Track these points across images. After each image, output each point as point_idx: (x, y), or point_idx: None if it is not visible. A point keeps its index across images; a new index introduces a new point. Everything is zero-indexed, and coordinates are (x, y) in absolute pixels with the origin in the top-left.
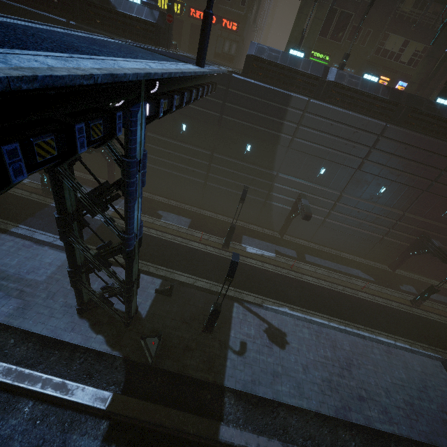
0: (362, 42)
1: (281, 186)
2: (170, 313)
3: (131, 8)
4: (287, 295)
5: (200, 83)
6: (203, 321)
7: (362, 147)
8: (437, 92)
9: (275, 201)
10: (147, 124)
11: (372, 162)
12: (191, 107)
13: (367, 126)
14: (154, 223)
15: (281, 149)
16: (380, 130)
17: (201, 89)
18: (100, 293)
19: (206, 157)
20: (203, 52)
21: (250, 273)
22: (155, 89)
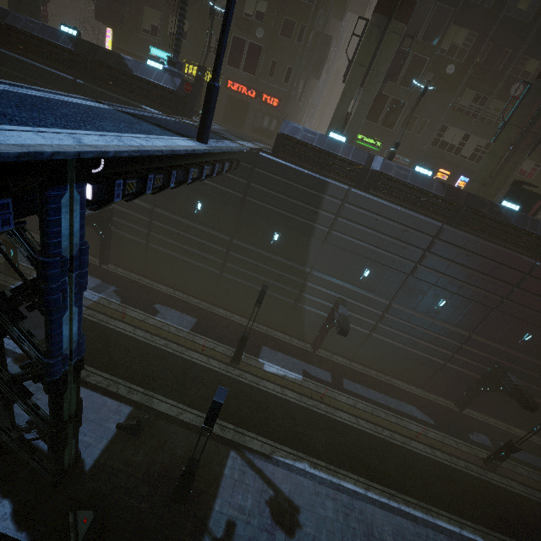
0: (417, 131)
1: (316, 286)
2: (129, 465)
3: (150, 73)
4: (310, 441)
5: (204, 160)
6: (177, 481)
7: (415, 249)
8: (505, 192)
9: (307, 304)
10: (99, 209)
11: (427, 268)
12: (208, 184)
13: (419, 224)
14: (145, 322)
15: (315, 241)
16: (436, 232)
17: (210, 167)
18: (26, 429)
19: (224, 243)
20: (205, 127)
21: (262, 403)
22: (100, 168)
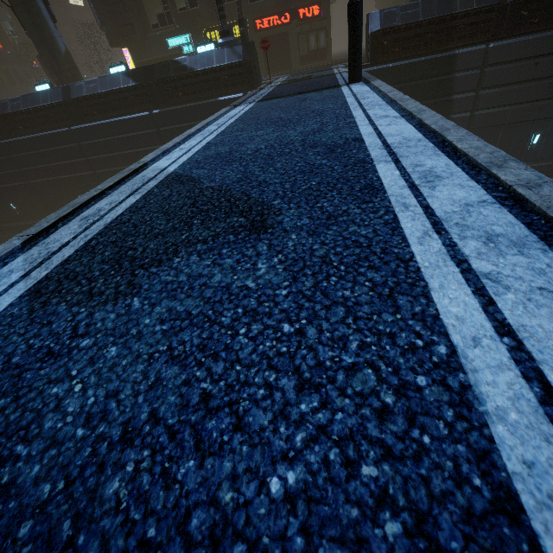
0: None
1: None
2: None
3: (210, 60)
4: None
5: None
6: None
7: None
8: None
9: None
10: None
11: None
12: None
13: None
14: None
15: None
16: None
17: None
18: None
19: None
20: (358, 61)
21: None
22: None
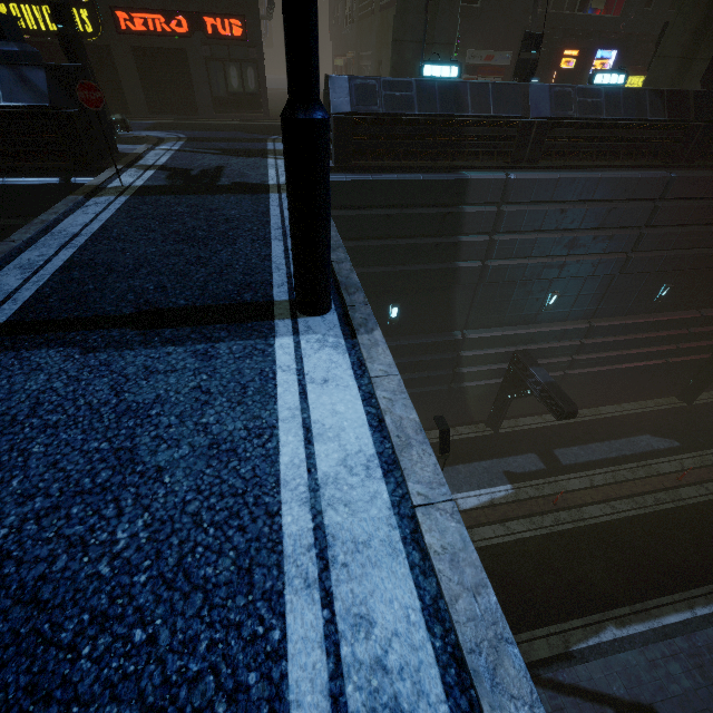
0: None
1: (476, 352)
2: None
3: None
4: (590, 586)
5: None
6: None
7: (626, 233)
8: None
9: (469, 380)
10: None
11: (644, 251)
12: None
13: (633, 190)
14: None
15: (461, 289)
16: (661, 190)
17: None
18: None
19: None
20: (322, 269)
21: (500, 571)
22: None
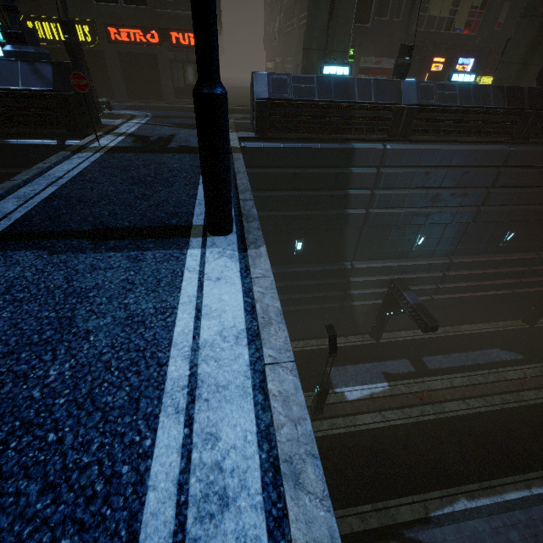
0: (395, 14)
1: (362, 278)
2: None
3: None
4: (447, 465)
5: None
6: None
7: (477, 191)
8: None
9: (357, 300)
10: None
11: (491, 205)
12: None
13: (482, 159)
14: None
15: (350, 230)
16: (503, 160)
17: None
18: None
19: None
20: (224, 201)
21: (376, 449)
22: None
